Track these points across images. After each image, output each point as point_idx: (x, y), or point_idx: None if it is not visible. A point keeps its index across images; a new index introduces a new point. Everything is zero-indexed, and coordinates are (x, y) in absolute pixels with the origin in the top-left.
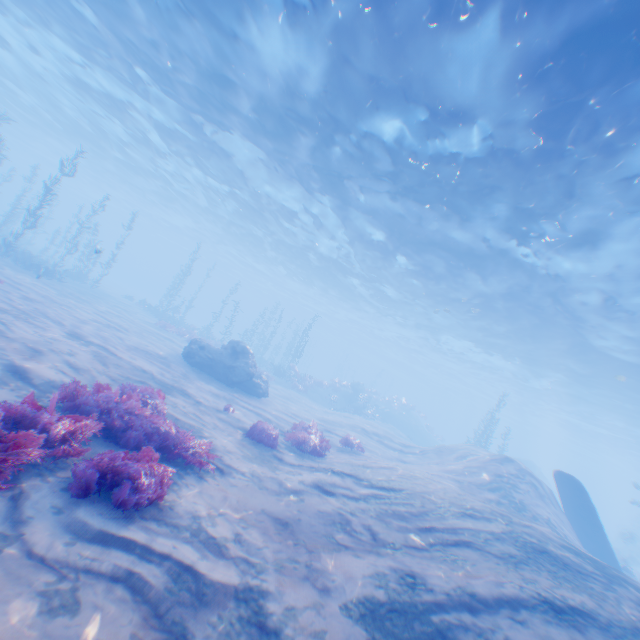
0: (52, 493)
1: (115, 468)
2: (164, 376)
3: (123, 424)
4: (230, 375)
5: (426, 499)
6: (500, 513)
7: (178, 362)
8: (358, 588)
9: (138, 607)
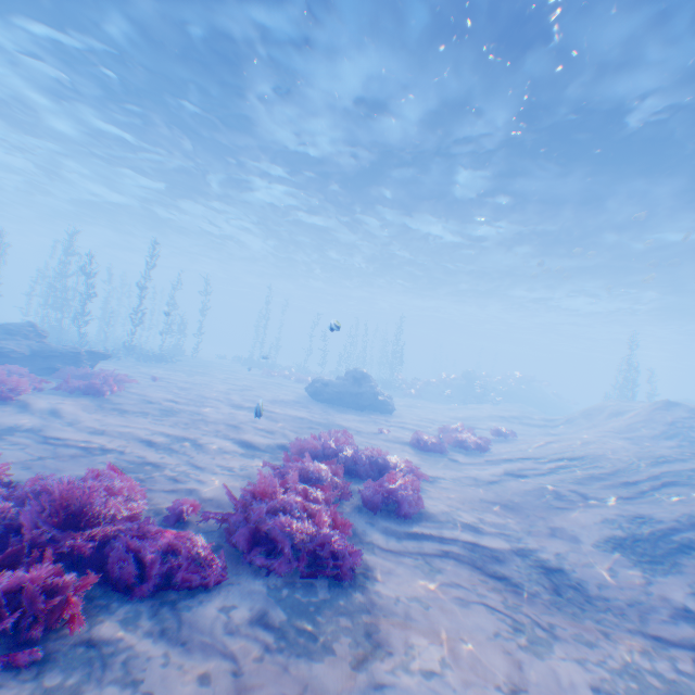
0: (356, 515)
1: (384, 489)
2: (317, 418)
3: (348, 461)
4: (359, 401)
5: (611, 458)
6: (690, 452)
7: (311, 403)
8: (597, 533)
9: (466, 566)
